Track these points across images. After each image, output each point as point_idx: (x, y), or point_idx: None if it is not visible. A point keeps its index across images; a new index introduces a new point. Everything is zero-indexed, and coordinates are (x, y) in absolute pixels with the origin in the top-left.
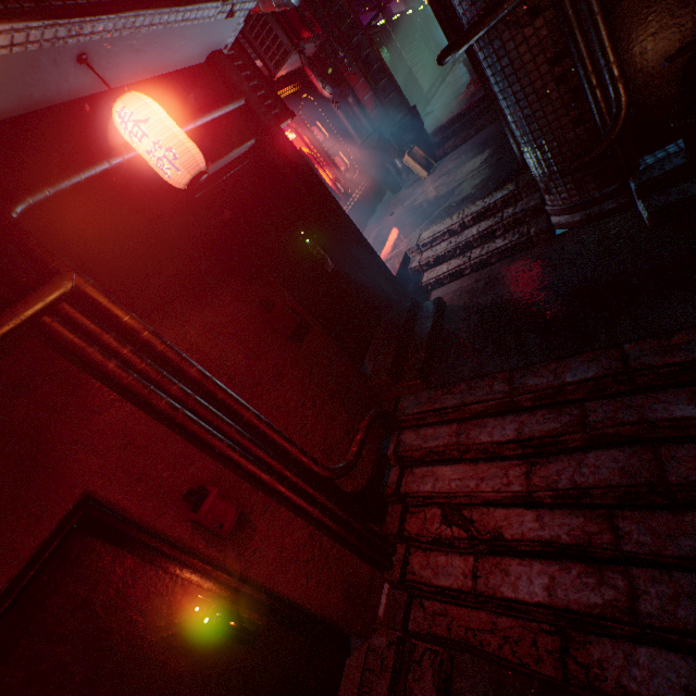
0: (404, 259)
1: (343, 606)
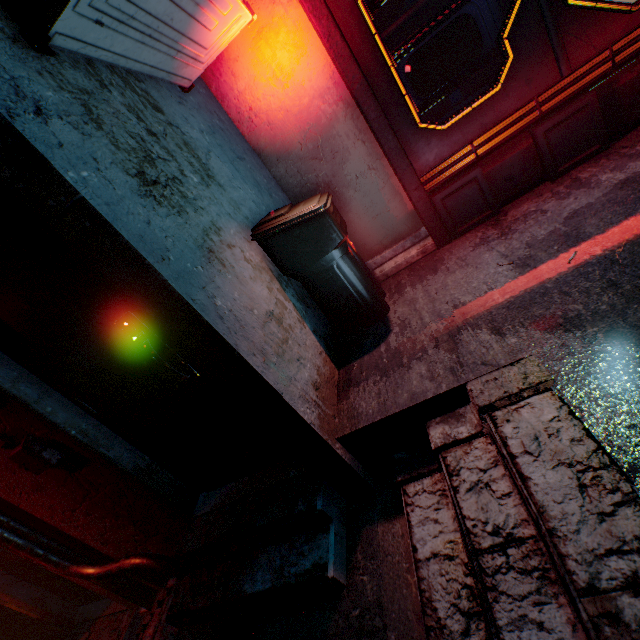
0: (435, 399)
1: (106, 592)
